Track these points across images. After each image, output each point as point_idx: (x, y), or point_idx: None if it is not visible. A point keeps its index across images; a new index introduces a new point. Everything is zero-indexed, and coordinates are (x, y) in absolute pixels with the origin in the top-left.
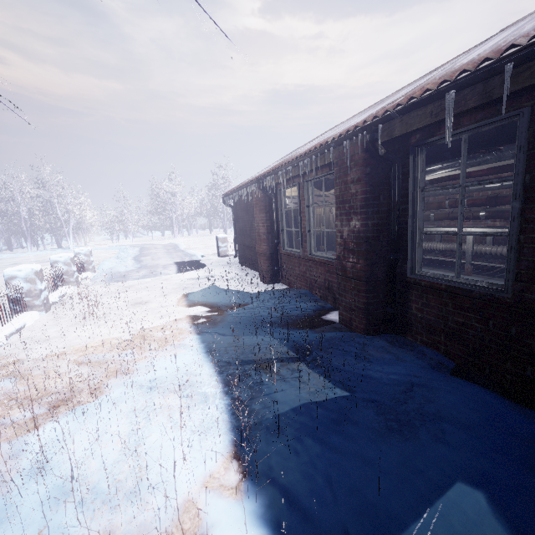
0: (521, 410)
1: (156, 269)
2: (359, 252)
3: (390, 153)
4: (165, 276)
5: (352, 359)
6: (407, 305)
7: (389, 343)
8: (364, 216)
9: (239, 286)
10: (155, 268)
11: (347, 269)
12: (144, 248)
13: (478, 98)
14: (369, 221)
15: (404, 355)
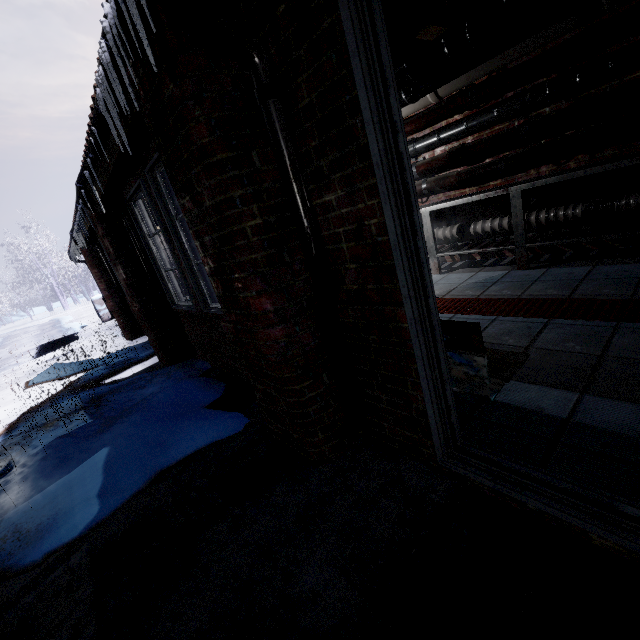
0: (209, 386)
1: (7, 362)
2: (133, 297)
3: (111, 210)
4: (17, 366)
5: (132, 390)
6: (185, 331)
7: (178, 366)
8: (121, 266)
9: (99, 352)
10: (6, 361)
11: (136, 314)
12: (8, 337)
13: (105, 175)
14: (127, 269)
15: (176, 373)
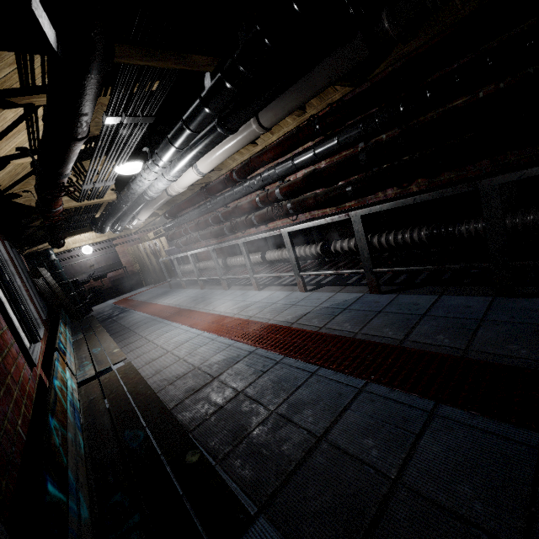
0: None
1: None
2: None
3: None
4: None
5: None
6: None
7: None
8: None
9: None
10: None
11: None
12: None
13: None
14: None
15: None
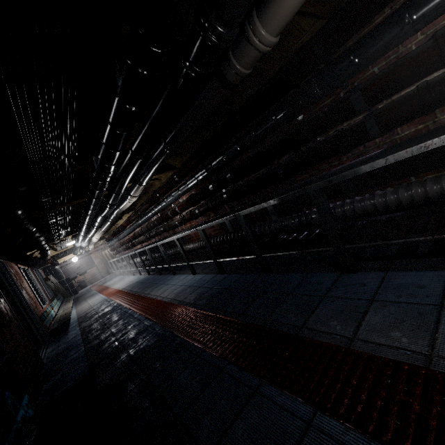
0: None
1: None
2: None
3: None
4: None
5: None
6: None
7: None
8: None
9: None
10: None
11: None
12: None
13: None
14: None
15: None
